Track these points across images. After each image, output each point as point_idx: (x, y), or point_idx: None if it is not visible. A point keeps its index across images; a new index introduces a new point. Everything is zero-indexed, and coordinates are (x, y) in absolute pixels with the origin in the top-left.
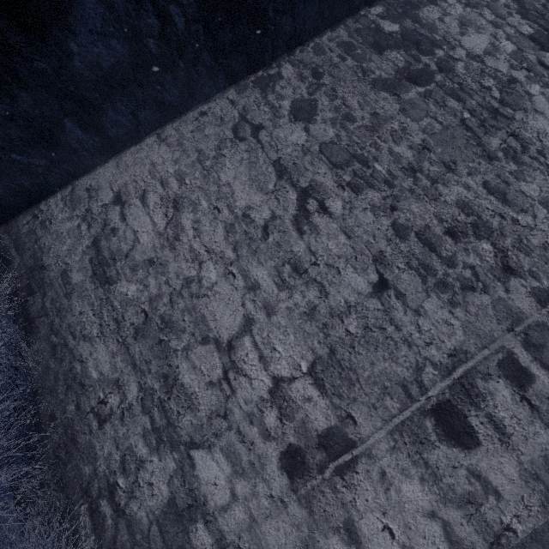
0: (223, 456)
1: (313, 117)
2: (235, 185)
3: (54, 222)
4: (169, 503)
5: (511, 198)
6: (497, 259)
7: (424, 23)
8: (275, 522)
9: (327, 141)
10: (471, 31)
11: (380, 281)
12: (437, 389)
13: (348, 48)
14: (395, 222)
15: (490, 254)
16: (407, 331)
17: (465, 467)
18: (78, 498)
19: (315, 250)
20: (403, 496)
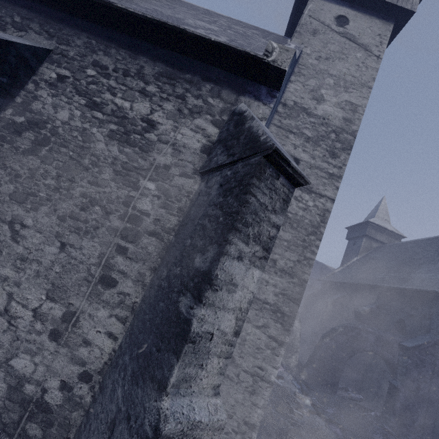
0: (24, 354)
1: None
2: None
3: None
4: (9, 388)
5: (100, 183)
6: (103, 211)
7: (36, 112)
8: (57, 360)
9: (11, 192)
10: (59, 110)
11: (62, 244)
12: (98, 273)
13: (2, 138)
14: (58, 216)
15: (100, 210)
16: (80, 258)
17: (116, 293)
18: None
19: (28, 247)
20: (99, 317)
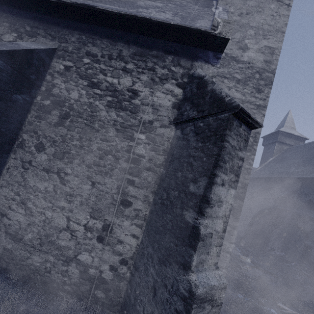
0: (84, 252)
1: (44, 148)
2: (36, 184)
3: None
4: (80, 272)
5: (108, 139)
6: (114, 158)
7: (56, 96)
8: (105, 254)
9: (53, 153)
10: (71, 91)
11: (92, 183)
12: (119, 198)
13: (39, 117)
14: (86, 165)
15: (112, 158)
16: (105, 190)
17: (132, 210)
18: (58, 292)
19: (72, 187)
20: (125, 226)
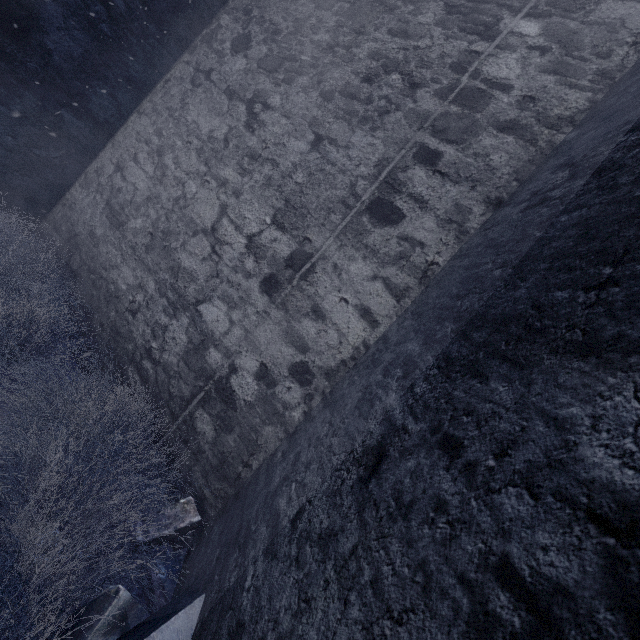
0: (220, 301)
1: (249, 45)
2: (199, 120)
3: (77, 203)
4: (189, 345)
5: (411, 32)
6: (404, 82)
7: None
8: (263, 327)
9: (262, 57)
10: None
11: (316, 138)
12: (369, 194)
13: None
14: (322, 92)
15: (399, 81)
16: (341, 164)
17: (395, 236)
18: (128, 366)
19: (264, 139)
20: (352, 274)
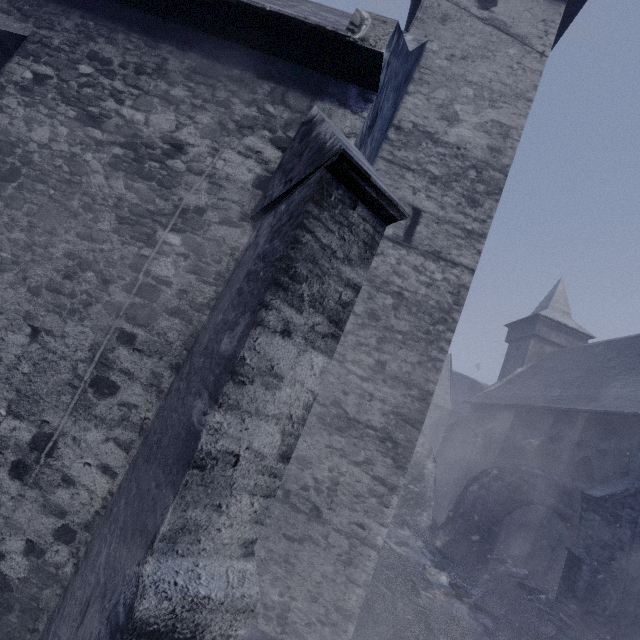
0: None
1: None
2: None
3: None
4: None
5: (96, 237)
6: (99, 279)
7: None
8: (21, 509)
9: None
10: (35, 126)
11: (33, 331)
12: (89, 373)
13: None
14: (29, 287)
15: (94, 278)
16: (61, 351)
17: (116, 404)
18: None
19: None
20: (89, 441)
